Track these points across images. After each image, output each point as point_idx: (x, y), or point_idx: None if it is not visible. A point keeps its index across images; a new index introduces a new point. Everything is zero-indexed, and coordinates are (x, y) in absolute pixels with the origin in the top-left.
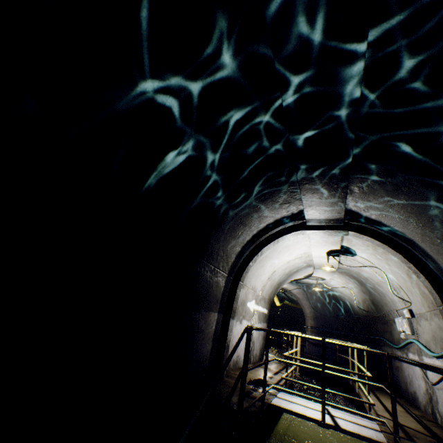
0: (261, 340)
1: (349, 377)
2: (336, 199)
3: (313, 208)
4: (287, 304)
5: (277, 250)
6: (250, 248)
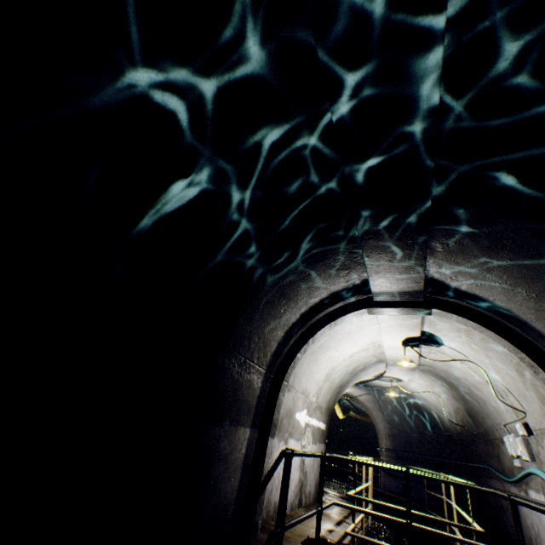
0: (317, 469)
1: (451, 535)
2: (412, 260)
3: (381, 275)
4: (353, 417)
5: (335, 338)
6: (298, 333)
